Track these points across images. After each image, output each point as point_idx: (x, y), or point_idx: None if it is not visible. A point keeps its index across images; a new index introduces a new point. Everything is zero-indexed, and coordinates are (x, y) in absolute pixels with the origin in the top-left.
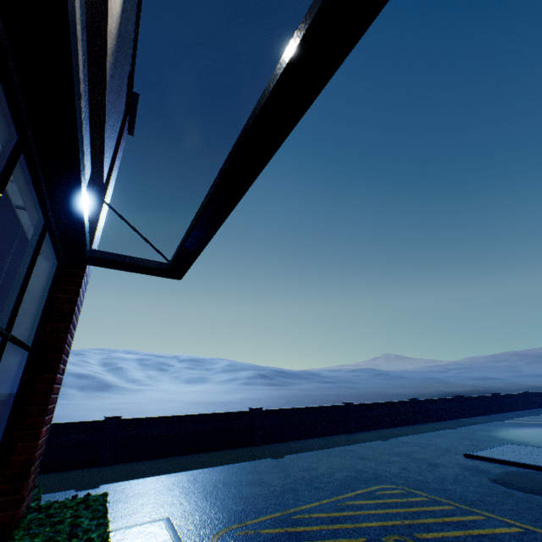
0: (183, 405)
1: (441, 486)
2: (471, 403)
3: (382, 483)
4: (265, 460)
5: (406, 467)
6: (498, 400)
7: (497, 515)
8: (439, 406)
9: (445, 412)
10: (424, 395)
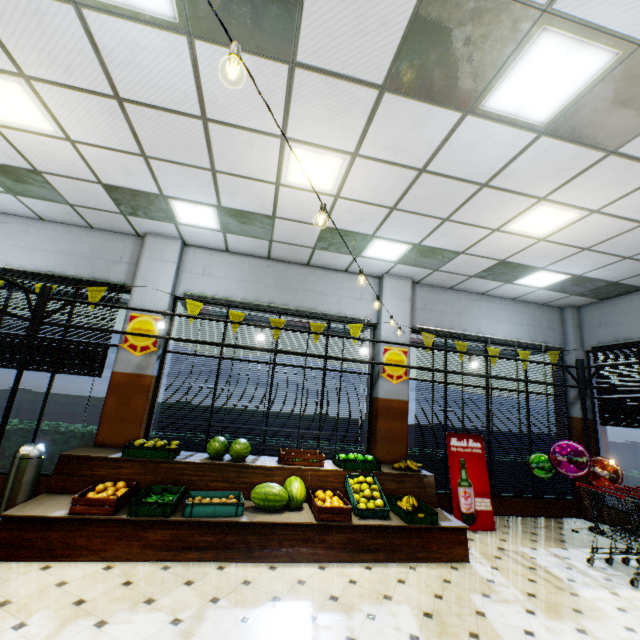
0: (413, 420)
1: None
2: None
3: None
4: None
5: None
6: None
7: None
8: None
9: None
10: None
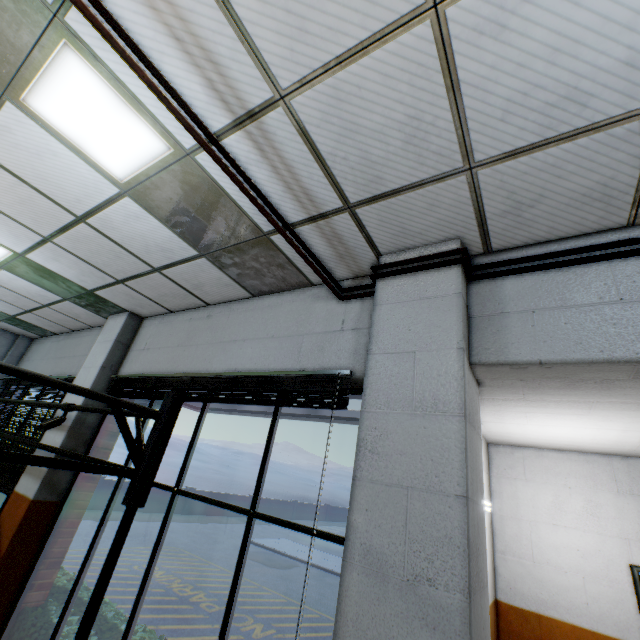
0: None
1: (206, 551)
2: (302, 508)
3: (169, 546)
4: (88, 521)
5: (198, 540)
6: (327, 509)
7: (218, 564)
8: (274, 505)
9: (276, 512)
10: (281, 494)
